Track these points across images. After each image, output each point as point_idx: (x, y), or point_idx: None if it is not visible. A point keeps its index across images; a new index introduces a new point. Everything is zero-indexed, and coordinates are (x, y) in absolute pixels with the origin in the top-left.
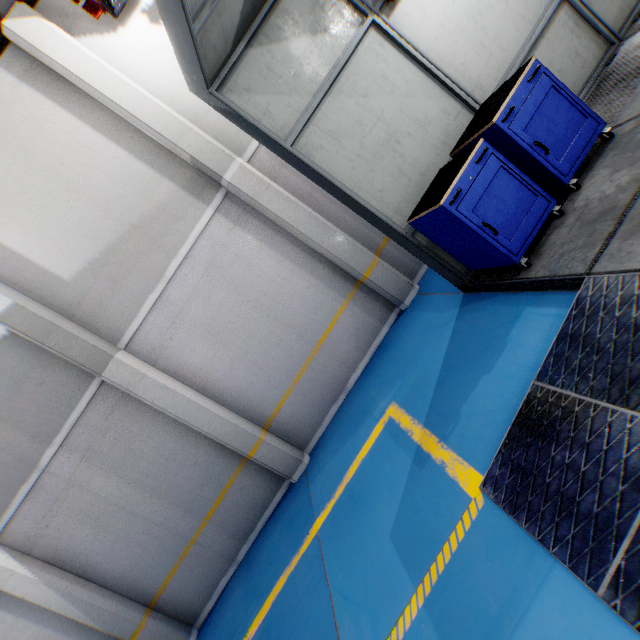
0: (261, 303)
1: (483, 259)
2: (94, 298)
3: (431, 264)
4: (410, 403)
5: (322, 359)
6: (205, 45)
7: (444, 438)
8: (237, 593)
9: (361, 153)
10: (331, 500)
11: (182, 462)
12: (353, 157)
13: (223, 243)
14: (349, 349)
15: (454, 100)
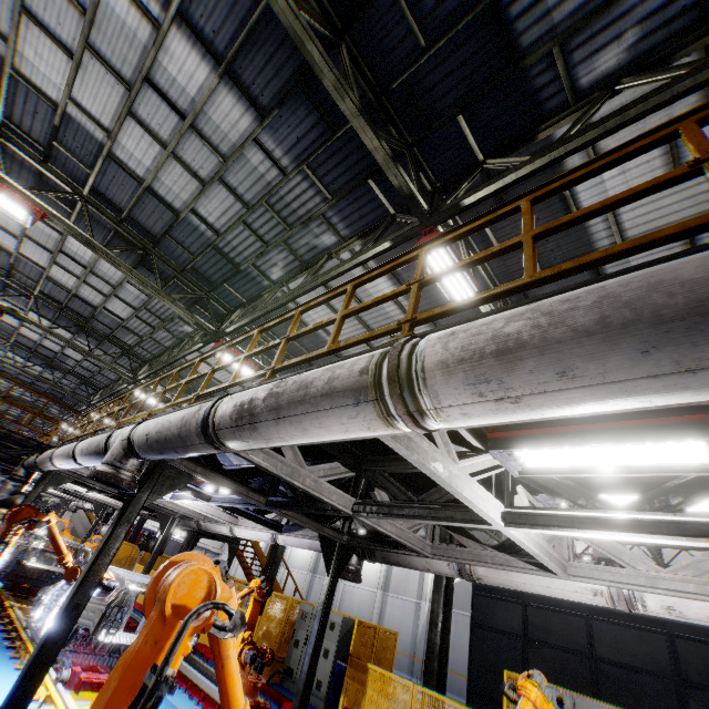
0: None
1: None
2: None
3: None
4: None
5: None
6: None
7: None
8: None
9: None
10: None
11: (464, 654)
12: None
13: None
14: None
15: None
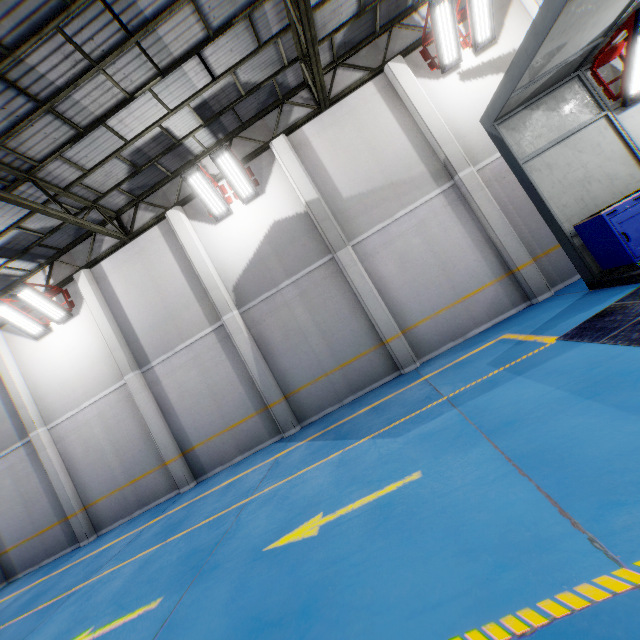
0: (439, 256)
1: (613, 259)
2: (351, 213)
3: (575, 261)
4: (521, 331)
5: (460, 309)
6: (507, 103)
7: (541, 334)
8: (343, 410)
9: (562, 181)
10: (440, 369)
11: (346, 325)
12: (556, 181)
13: (436, 212)
14: (481, 312)
15: (639, 171)
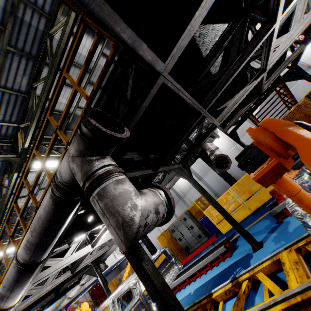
0: None
1: None
2: None
3: None
4: None
5: None
6: None
7: None
8: None
9: None
10: None
11: None
12: None
13: None
14: None
15: None
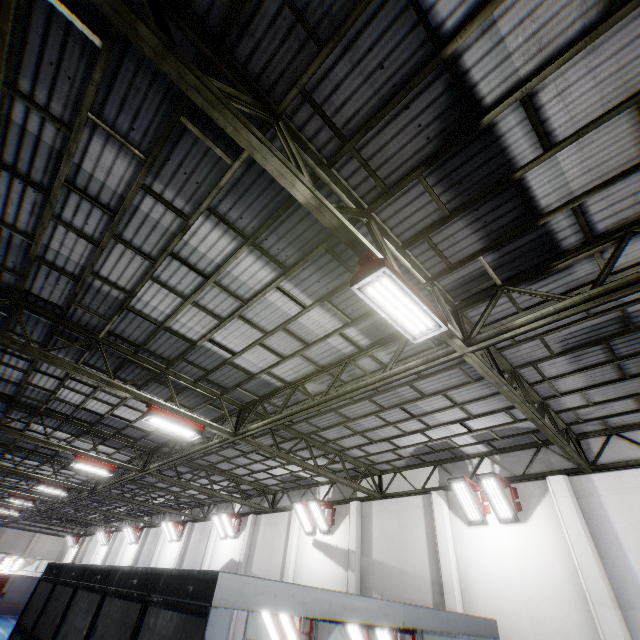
0: None
1: None
2: None
3: None
4: None
5: None
6: None
7: None
8: None
9: None
10: None
11: None
12: None
13: None
14: None
15: None
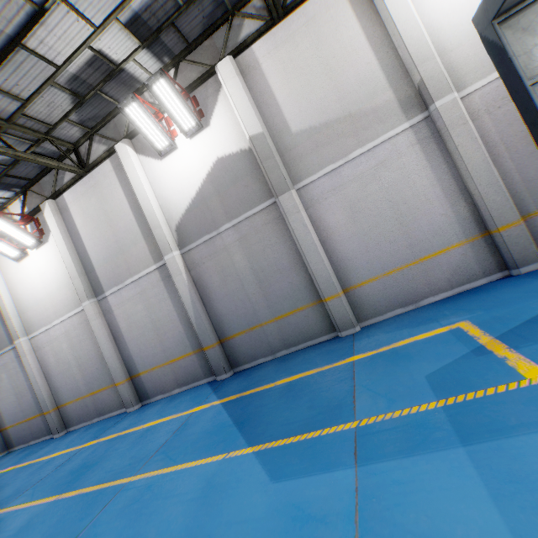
0: (398, 207)
1: None
2: (300, 150)
3: None
4: (487, 324)
5: (415, 272)
6: None
7: (514, 347)
8: (270, 368)
9: None
10: (373, 351)
11: (284, 277)
12: None
13: (400, 152)
14: (441, 277)
15: None
